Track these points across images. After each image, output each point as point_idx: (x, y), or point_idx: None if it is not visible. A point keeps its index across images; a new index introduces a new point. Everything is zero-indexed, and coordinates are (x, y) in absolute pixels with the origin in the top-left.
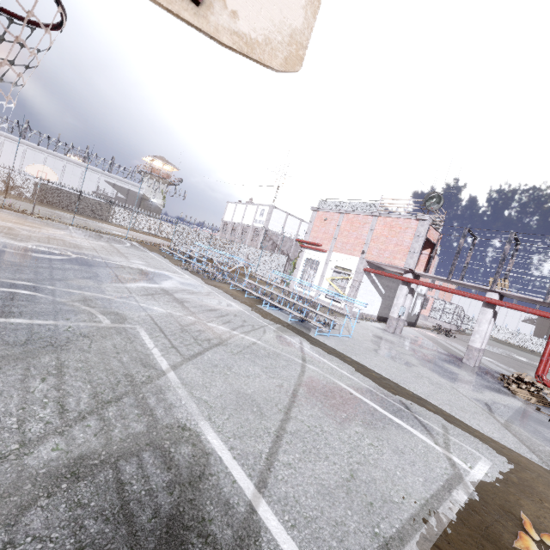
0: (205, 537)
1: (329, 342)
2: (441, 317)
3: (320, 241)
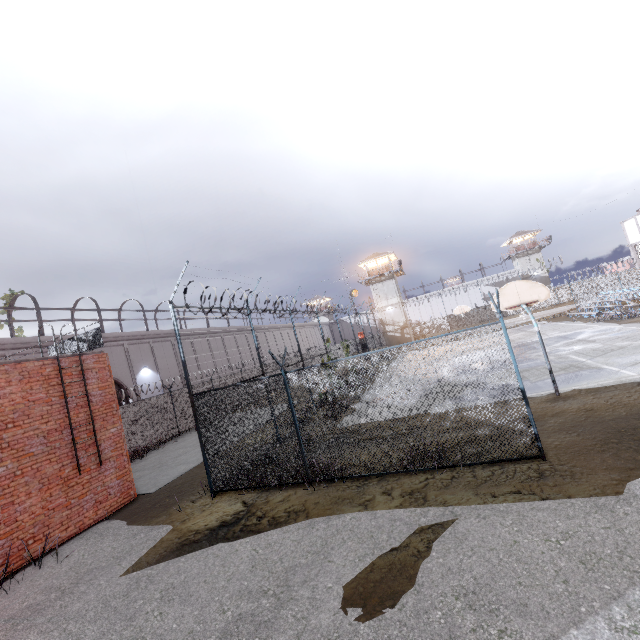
0: (599, 374)
1: None
2: None
3: None
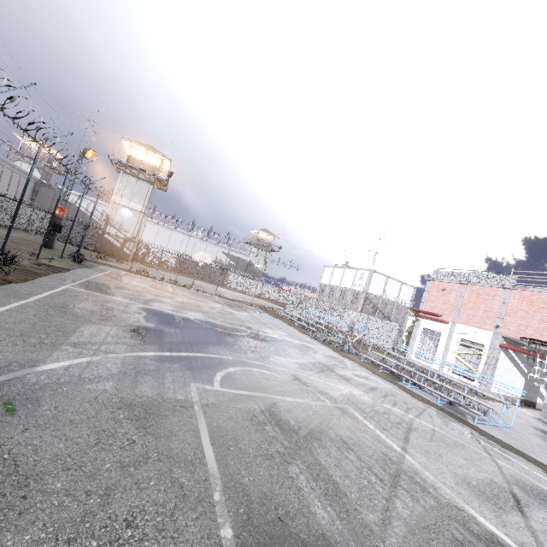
0: None
1: (494, 433)
2: None
3: (439, 312)
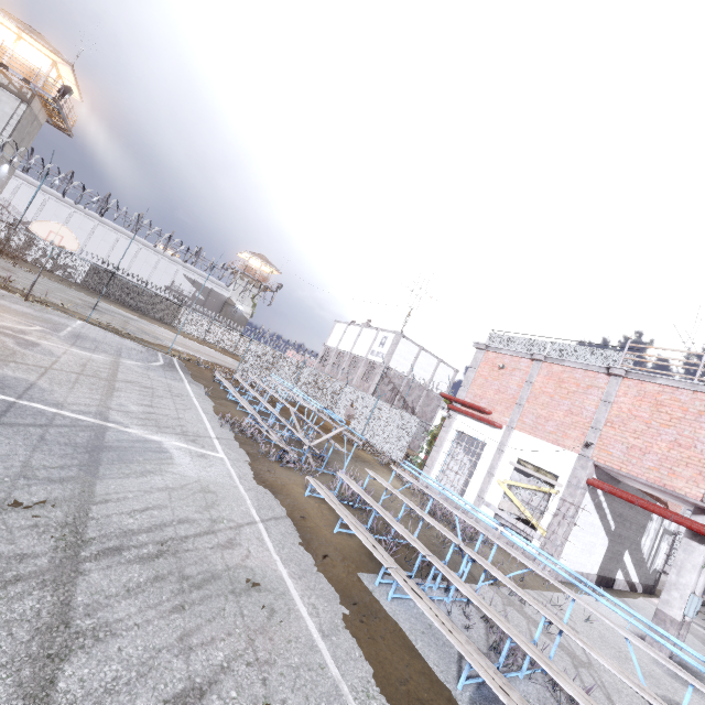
0: None
1: None
2: (669, 558)
3: (487, 405)
